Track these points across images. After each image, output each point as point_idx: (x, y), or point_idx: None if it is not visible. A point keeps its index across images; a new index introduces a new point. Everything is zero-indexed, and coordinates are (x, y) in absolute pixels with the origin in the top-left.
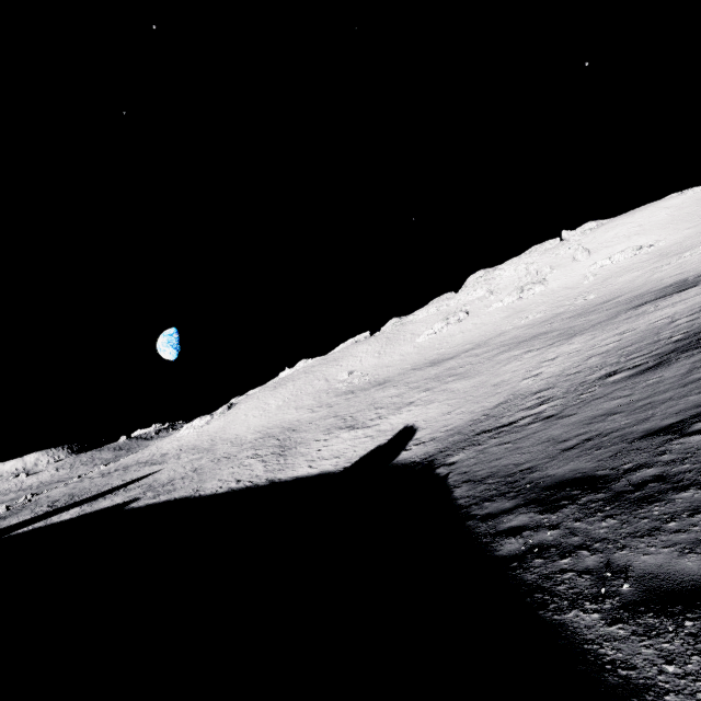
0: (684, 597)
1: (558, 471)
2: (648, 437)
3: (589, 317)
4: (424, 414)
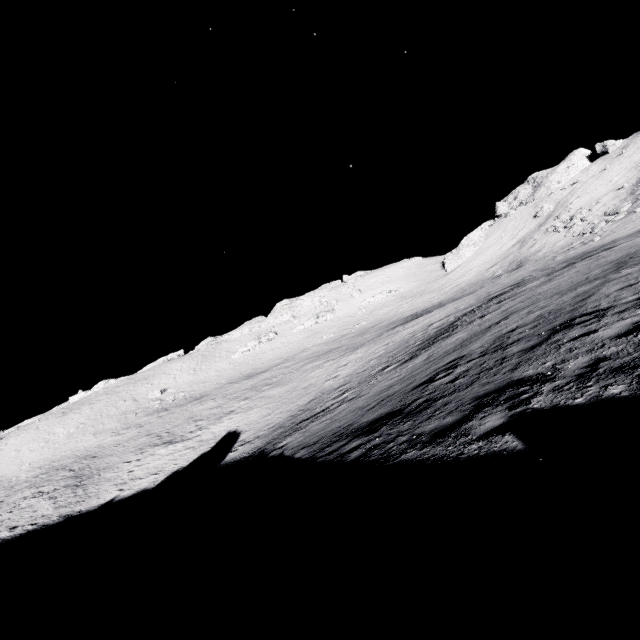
0: (449, 429)
1: (369, 418)
2: (416, 388)
3: (365, 336)
4: (245, 419)
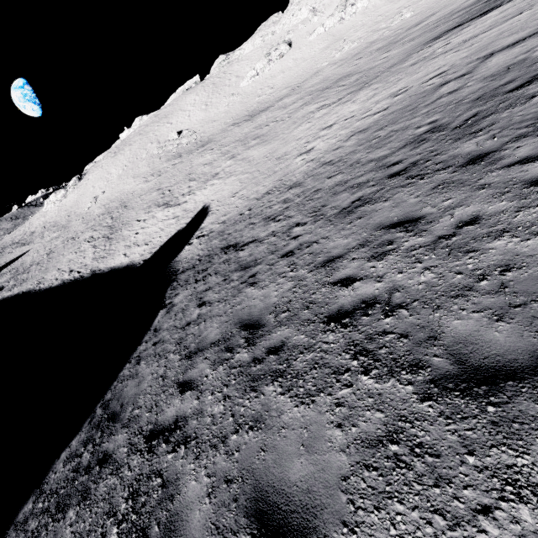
0: None
1: None
2: None
3: (392, 51)
4: (220, 192)
